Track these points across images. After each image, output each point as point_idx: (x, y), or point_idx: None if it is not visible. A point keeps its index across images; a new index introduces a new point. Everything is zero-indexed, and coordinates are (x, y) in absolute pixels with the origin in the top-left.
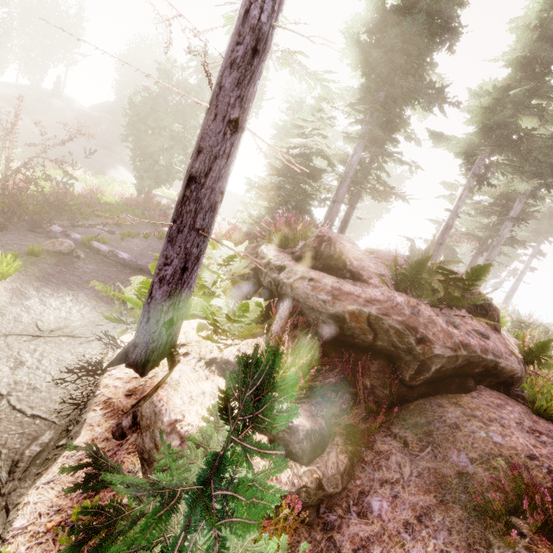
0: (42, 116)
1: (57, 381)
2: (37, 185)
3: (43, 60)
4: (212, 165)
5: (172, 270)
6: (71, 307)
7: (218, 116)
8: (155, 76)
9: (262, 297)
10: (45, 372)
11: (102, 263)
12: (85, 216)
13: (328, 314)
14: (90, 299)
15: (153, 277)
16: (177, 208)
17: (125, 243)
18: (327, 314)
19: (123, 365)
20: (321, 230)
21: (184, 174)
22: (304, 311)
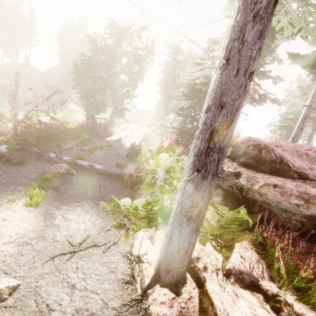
0: (21, 80)
1: (105, 301)
2: (35, 128)
3: (15, 46)
4: (233, 117)
5: (197, 210)
6: (83, 217)
7: (239, 70)
8: (81, 45)
9: (225, 198)
10: (93, 292)
11: (86, 174)
12: (64, 141)
13: (303, 215)
14: (92, 207)
15: (179, 217)
16: (200, 159)
17: (93, 155)
18: (302, 215)
19: (157, 284)
20: (254, 139)
21: (112, 103)
22: (274, 211)
